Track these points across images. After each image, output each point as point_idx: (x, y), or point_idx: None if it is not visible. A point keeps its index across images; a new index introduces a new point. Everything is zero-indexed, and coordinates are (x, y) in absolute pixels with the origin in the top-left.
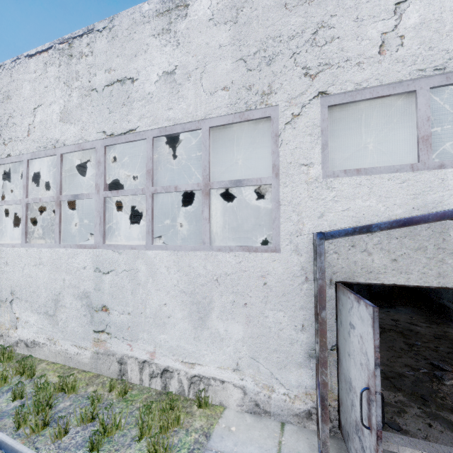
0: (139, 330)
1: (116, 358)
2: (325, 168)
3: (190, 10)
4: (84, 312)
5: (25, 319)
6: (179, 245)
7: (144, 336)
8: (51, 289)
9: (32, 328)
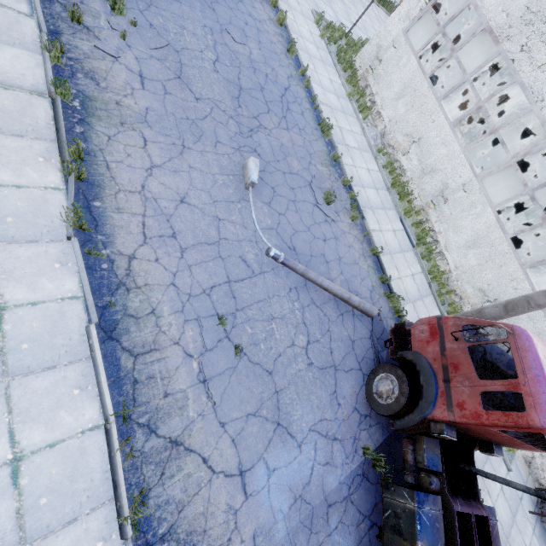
0: None
1: None
2: None
3: None
4: None
5: None
6: None
7: None
8: None
9: None
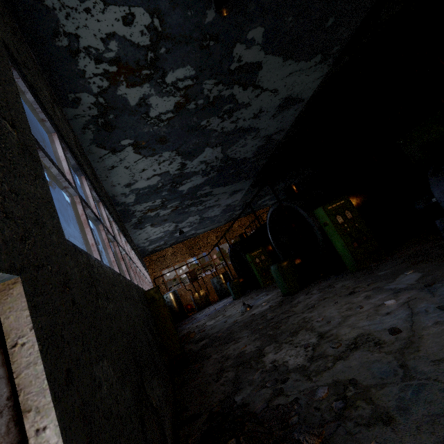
0: None
1: None
2: None
3: None
4: None
5: None
6: None
7: None
8: None
9: None
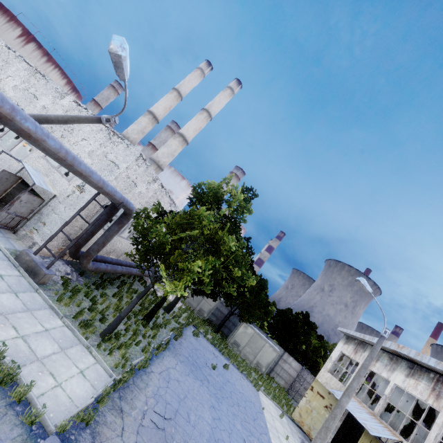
0: None
1: None
2: (44, 155)
3: (63, 99)
4: None
5: None
6: (3, 146)
7: None
8: None
9: None
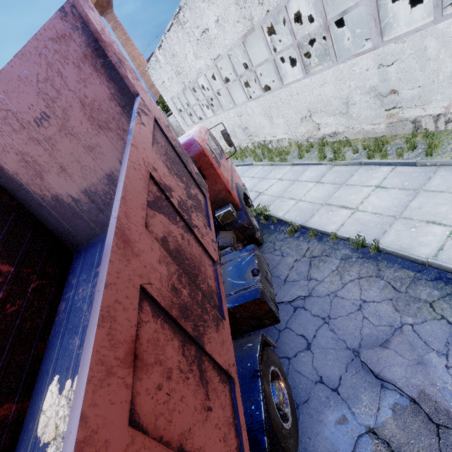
0: (431, 96)
1: (409, 121)
2: None
3: None
4: (373, 101)
5: (324, 122)
6: None
7: (437, 98)
8: (339, 97)
9: (331, 126)
